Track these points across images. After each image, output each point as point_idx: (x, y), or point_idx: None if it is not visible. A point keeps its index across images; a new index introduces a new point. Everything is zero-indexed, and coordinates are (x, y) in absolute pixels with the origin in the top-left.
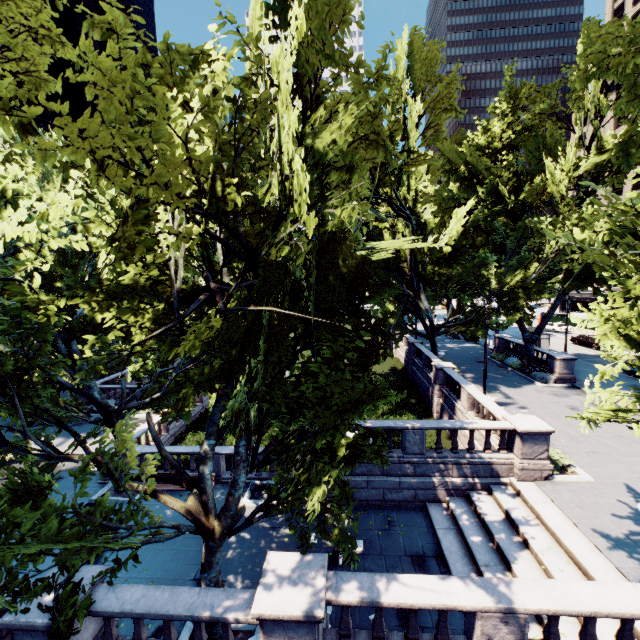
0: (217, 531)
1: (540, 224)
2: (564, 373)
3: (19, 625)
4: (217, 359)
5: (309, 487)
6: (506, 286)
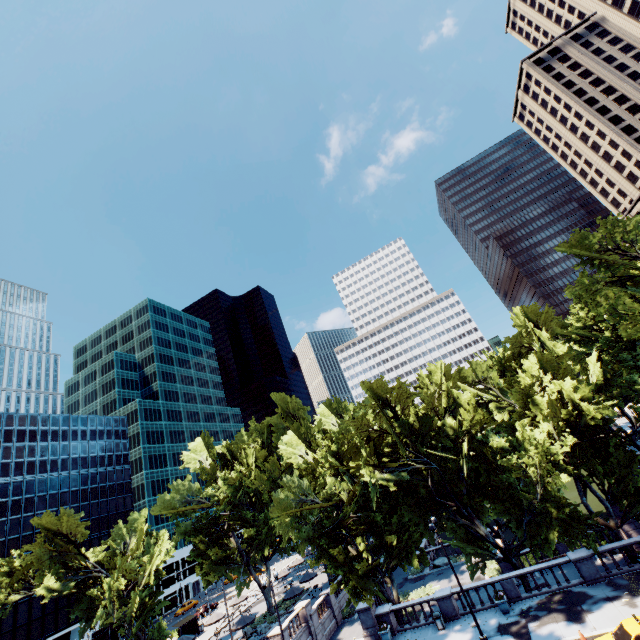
0: (613, 525)
1: None
2: None
3: (578, 558)
4: (572, 463)
5: (638, 483)
6: None
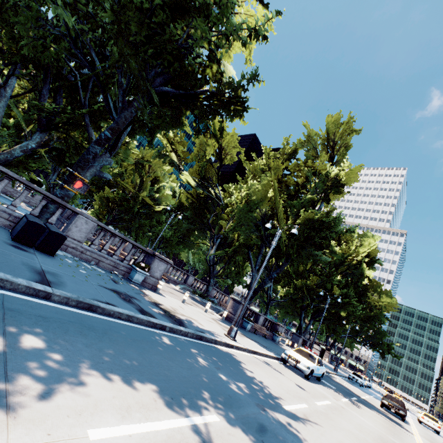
0: None
1: (230, 188)
2: (230, 311)
3: None
4: None
5: None
6: (223, 232)
